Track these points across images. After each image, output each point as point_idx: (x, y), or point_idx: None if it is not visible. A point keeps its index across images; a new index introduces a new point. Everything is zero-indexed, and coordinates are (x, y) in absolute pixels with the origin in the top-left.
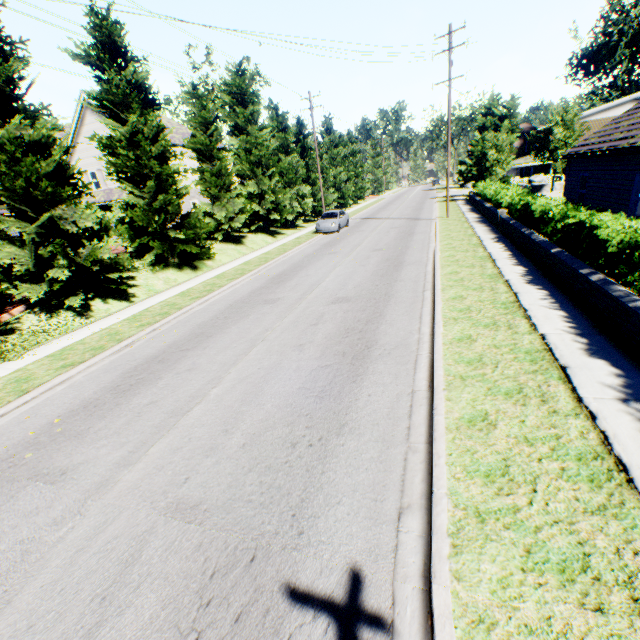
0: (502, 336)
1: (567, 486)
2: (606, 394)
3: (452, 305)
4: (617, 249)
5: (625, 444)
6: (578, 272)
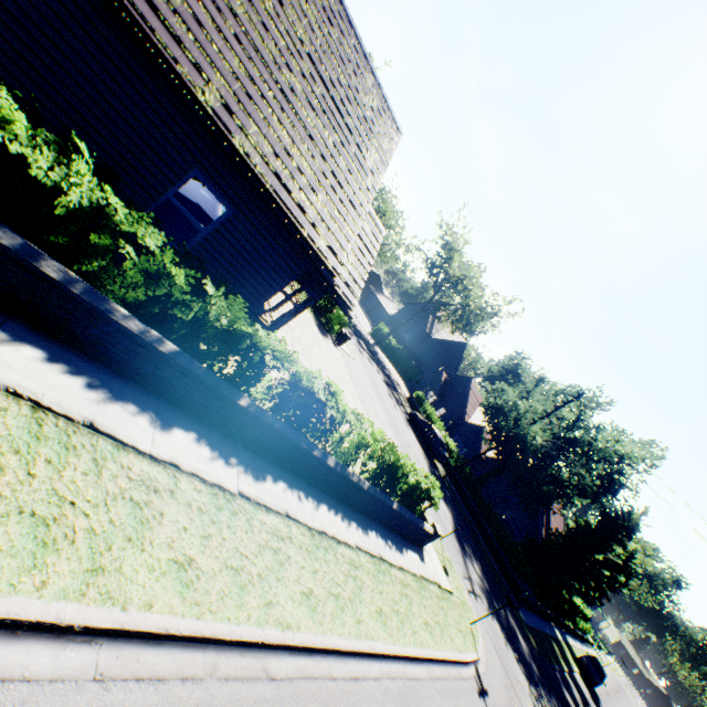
0: (369, 580)
1: (430, 600)
2: (390, 551)
3: (334, 617)
4: (331, 424)
5: (408, 566)
6: (313, 454)
